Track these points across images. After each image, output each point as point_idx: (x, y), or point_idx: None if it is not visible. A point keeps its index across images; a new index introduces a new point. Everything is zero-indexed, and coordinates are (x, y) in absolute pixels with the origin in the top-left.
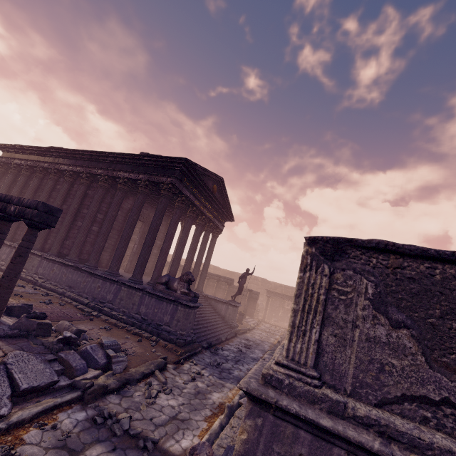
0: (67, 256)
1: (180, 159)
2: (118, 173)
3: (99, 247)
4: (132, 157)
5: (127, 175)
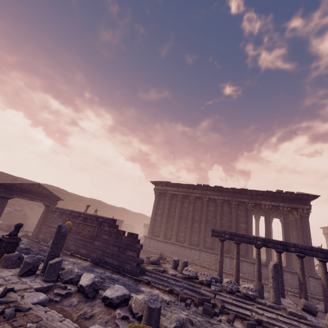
0: (249, 257)
1: (315, 196)
2: (261, 201)
3: (271, 250)
4: (273, 193)
5: (270, 203)
